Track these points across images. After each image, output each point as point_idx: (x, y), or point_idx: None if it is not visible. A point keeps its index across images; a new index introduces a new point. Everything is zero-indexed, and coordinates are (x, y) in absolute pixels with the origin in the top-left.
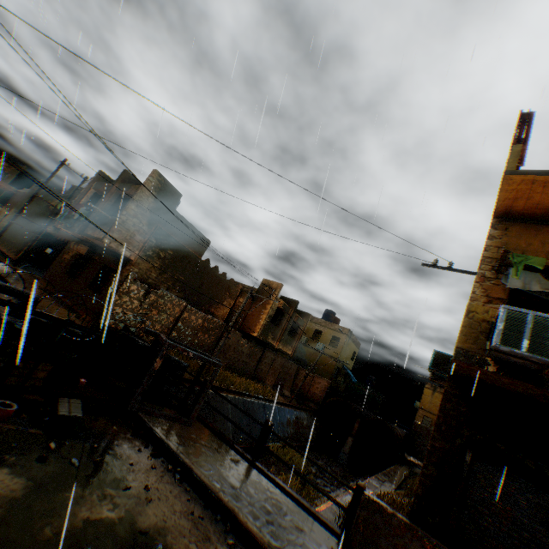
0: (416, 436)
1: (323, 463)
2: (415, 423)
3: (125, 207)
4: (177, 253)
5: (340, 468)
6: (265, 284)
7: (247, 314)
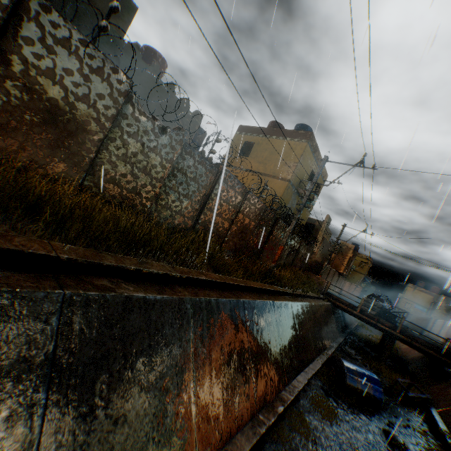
0: (414, 317)
1: (370, 329)
2: (414, 311)
3: (318, 233)
4: (325, 244)
5: (376, 331)
6: (343, 244)
7: (334, 260)
